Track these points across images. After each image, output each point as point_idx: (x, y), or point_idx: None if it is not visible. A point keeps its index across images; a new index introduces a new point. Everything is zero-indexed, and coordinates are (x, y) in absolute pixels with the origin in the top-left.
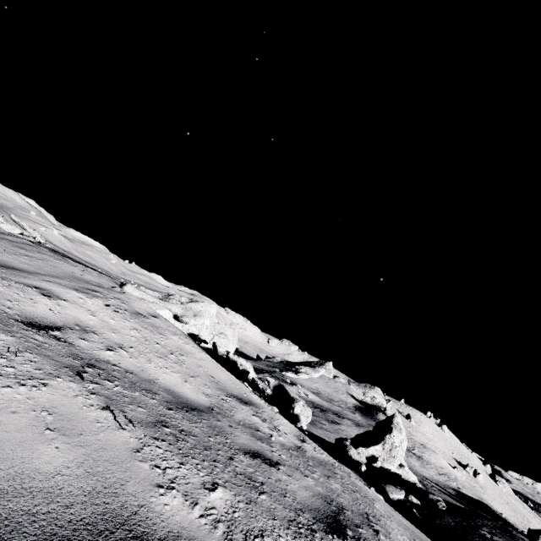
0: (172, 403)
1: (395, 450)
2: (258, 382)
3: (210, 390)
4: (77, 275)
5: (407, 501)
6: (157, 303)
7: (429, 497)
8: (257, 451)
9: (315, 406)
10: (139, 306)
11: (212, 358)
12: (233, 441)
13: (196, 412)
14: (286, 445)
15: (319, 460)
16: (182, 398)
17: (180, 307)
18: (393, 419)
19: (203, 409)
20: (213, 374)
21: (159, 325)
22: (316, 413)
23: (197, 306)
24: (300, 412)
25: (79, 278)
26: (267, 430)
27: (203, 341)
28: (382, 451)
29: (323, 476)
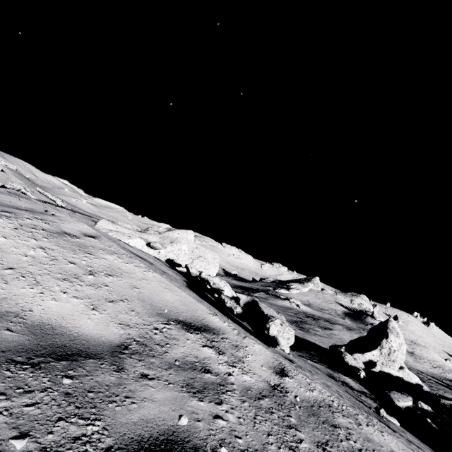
0: (3, 353)
1: (393, 355)
2: (225, 300)
3: (135, 318)
4: (5, 202)
5: (416, 408)
6: (132, 234)
7: (441, 402)
8: (169, 435)
9: (308, 315)
10: (72, 227)
11: (188, 281)
12: (111, 423)
13: (68, 361)
14: (254, 387)
15: (309, 402)
16: (61, 337)
17: (157, 236)
18: (388, 324)
19: (99, 351)
20: (154, 295)
21: (92, 244)
22: (309, 322)
23: (173, 234)
24: (277, 333)
25: (4, 204)
26: (224, 367)
27: (179, 265)
28: (380, 356)
29: (314, 449)
